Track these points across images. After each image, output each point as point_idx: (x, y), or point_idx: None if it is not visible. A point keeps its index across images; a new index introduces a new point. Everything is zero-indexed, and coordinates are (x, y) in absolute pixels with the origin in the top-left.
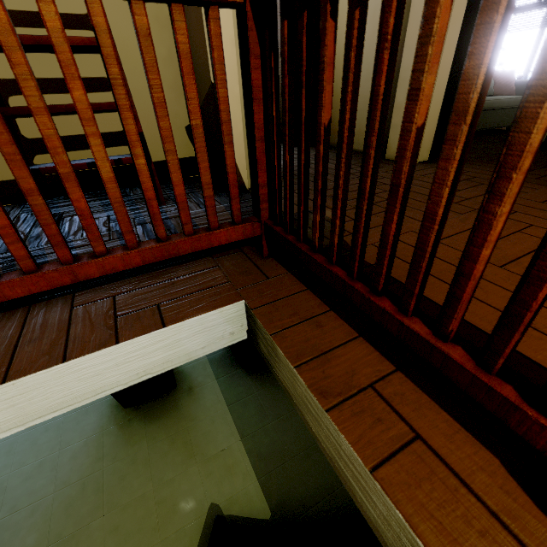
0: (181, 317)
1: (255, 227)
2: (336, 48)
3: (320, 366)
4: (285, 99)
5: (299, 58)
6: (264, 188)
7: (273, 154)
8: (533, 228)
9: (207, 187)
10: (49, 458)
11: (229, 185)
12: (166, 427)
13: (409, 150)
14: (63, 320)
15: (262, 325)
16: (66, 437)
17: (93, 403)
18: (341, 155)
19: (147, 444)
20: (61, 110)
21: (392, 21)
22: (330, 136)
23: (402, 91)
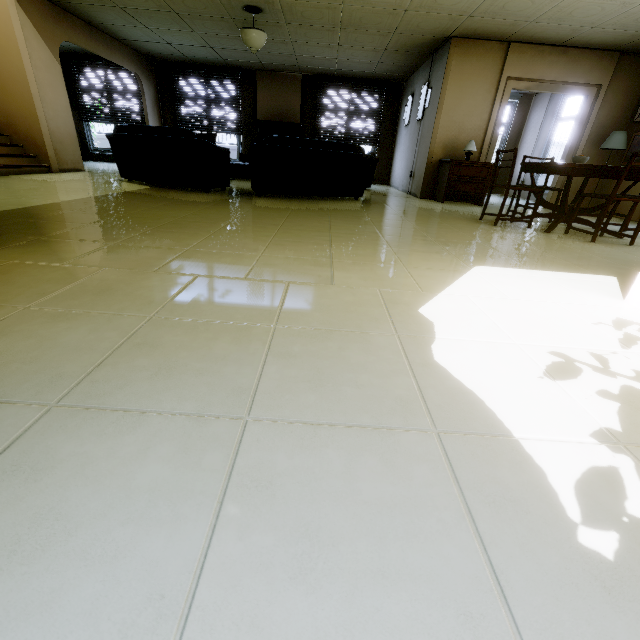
0: None
1: None
2: None
3: None
4: None
5: None
6: None
7: None
8: None
9: None
10: None
11: None
12: None
13: None
14: None
15: None
16: None
17: None
18: None
19: None
20: None
21: None
22: None
23: None
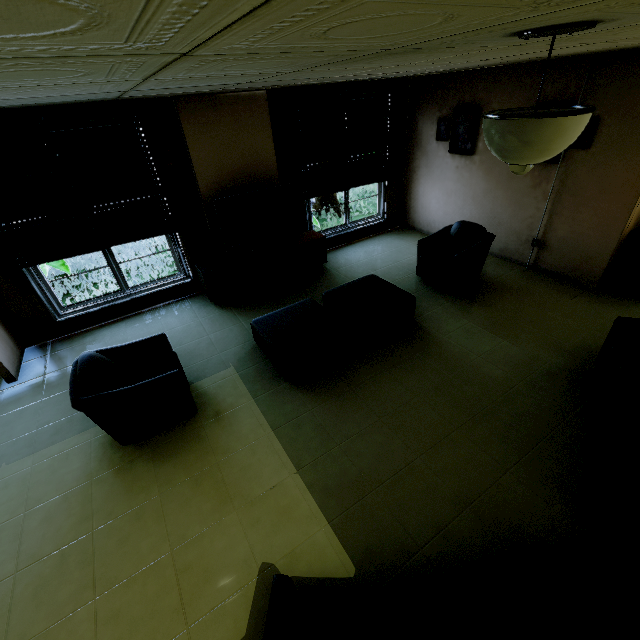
0: None
1: None
2: None
3: None
4: None
5: None
6: None
7: None
8: None
9: None
10: (8, 524)
11: None
12: (185, 466)
13: None
14: None
15: None
16: (35, 492)
17: (76, 444)
18: None
19: (158, 490)
20: None
21: None
22: None
23: None
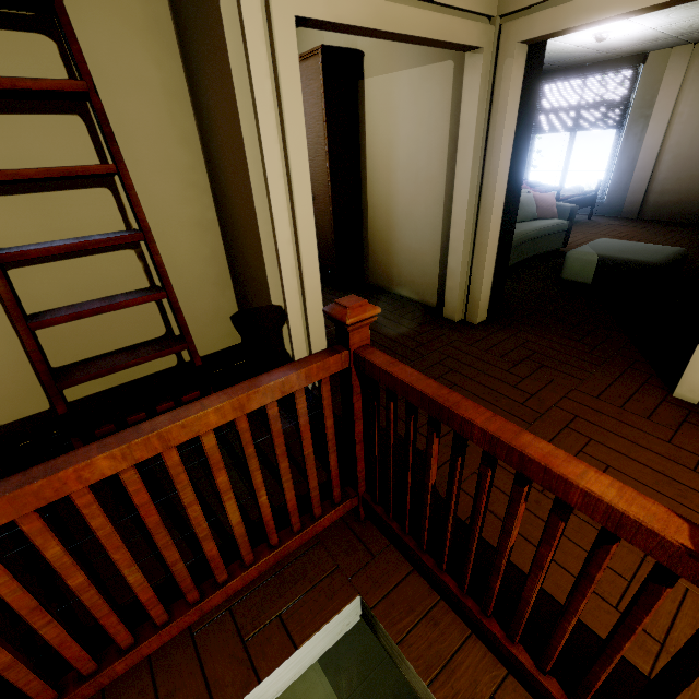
0: (308, 631)
1: (353, 501)
2: (378, 195)
3: (448, 679)
4: (390, 440)
5: (406, 433)
6: (362, 471)
7: (375, 459)
8: (592, 444)
9: (314, 490)
10: None
11: (332, 479)
12: None
13: (506, 555)
14: (190, 655)
15: (386, 631)
16: None
17: None
18: (449, 515)
19: None
20: (120, 369)
21: (487, 486)
22: (378, 278)
23: (454, 258)
